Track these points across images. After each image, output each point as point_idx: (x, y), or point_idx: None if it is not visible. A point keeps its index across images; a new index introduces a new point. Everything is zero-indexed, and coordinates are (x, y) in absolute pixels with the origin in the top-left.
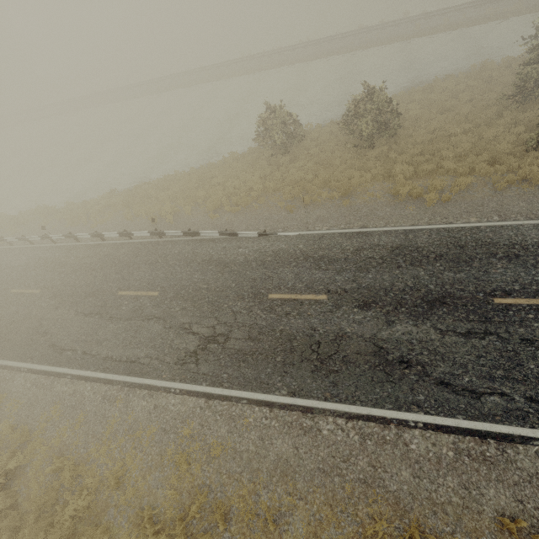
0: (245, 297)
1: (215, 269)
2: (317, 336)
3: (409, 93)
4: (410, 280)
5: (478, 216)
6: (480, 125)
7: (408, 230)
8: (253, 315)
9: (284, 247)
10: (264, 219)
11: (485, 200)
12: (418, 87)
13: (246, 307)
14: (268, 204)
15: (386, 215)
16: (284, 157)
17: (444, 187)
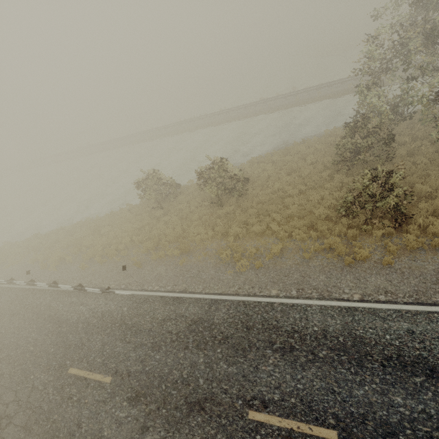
0: (51, 368)
1: (50, 328)
2: (77, 436)
3: (273, 154)
4: (187, 368)
5: (280, 287)
6: (314, 186)
7: (214, 300)
8: (44, 394)
9: (112, 308)
10: (119, 272)
11: (292, 269)
12: (280, 149)
13: (45, 382)
14: (129, 256)
15: (208, 278)
16: (157, 212)
17: (264, 250)
